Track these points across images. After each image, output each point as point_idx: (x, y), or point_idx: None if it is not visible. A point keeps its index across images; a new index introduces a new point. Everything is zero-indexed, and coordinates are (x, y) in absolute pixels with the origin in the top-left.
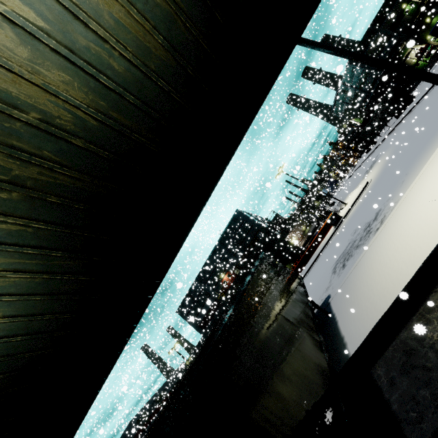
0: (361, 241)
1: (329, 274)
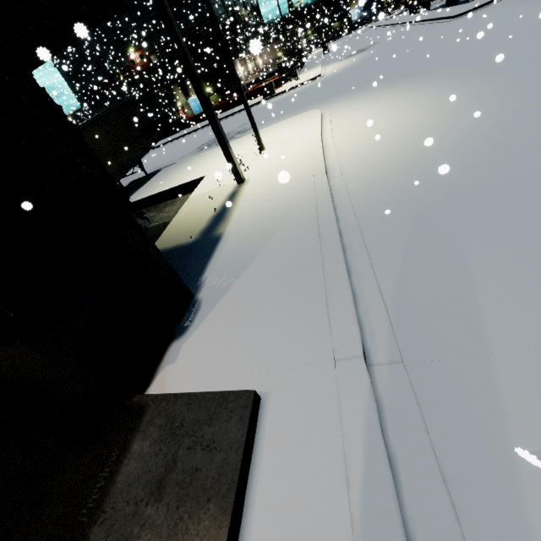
0: None
1: (199, 146)
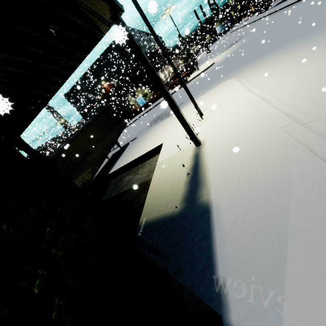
0: (164, 117)
1: (149, 123)
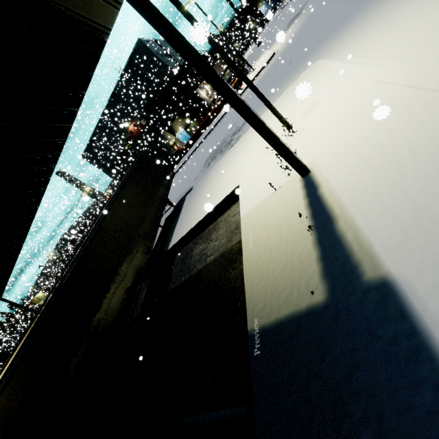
0: (224, 148)
1: (204, 162)
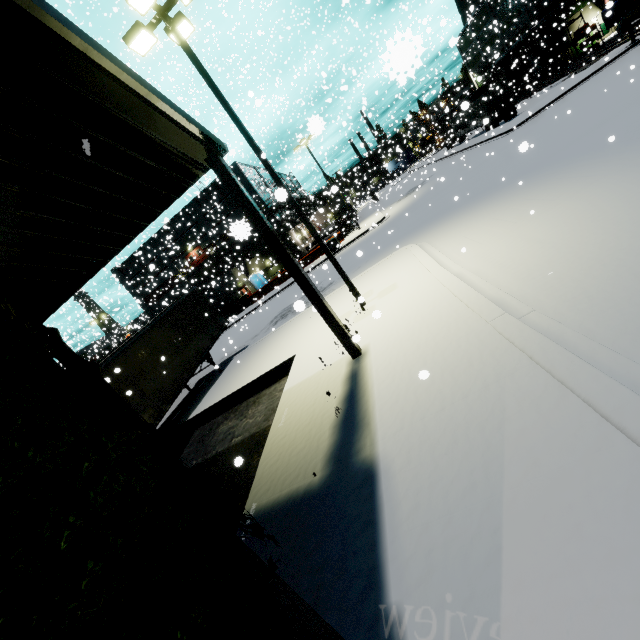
0: None
1: (271, 319)
